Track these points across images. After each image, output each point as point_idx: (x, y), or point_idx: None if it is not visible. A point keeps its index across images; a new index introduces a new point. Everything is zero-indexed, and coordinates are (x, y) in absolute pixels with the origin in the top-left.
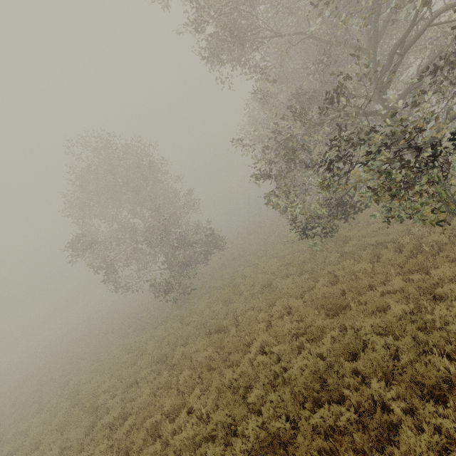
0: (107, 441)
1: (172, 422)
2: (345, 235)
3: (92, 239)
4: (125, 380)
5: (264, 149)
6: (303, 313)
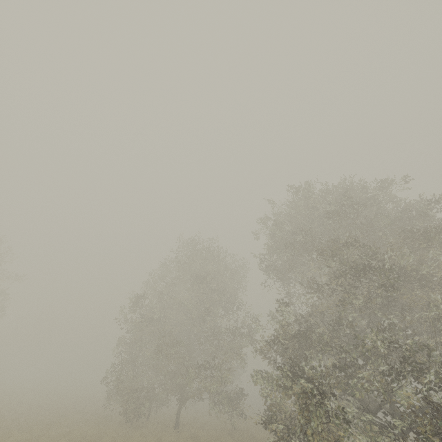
0: None
1: None
2: None
3: None
4: None
5: None
6: None
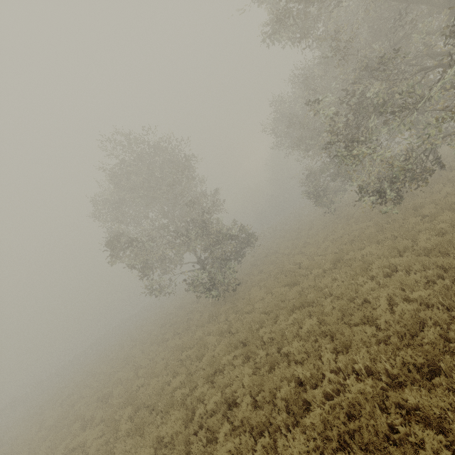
0: (227, 424)
1: (311, 389)
2: (415, 202)
3: (125, 238)
4: (196, 374)
5: (332, 116)
6: (424, 263)
